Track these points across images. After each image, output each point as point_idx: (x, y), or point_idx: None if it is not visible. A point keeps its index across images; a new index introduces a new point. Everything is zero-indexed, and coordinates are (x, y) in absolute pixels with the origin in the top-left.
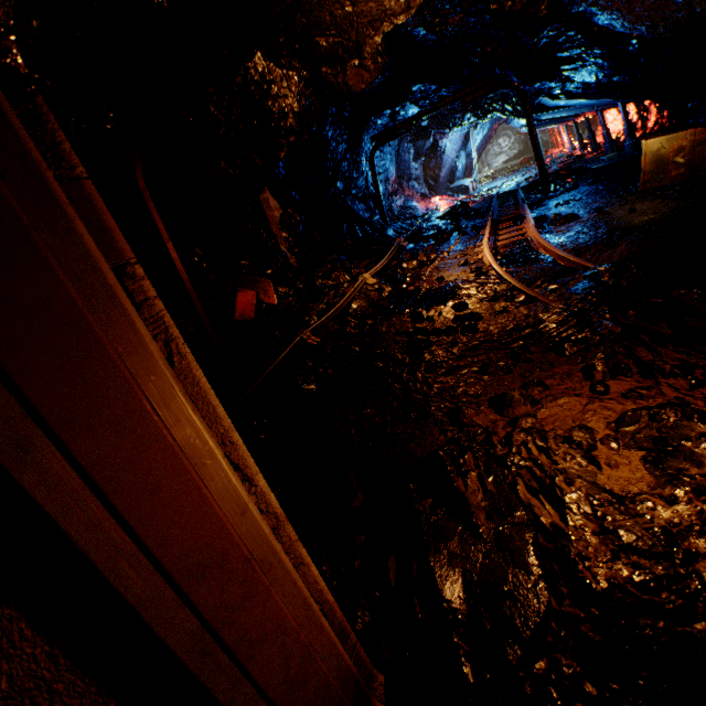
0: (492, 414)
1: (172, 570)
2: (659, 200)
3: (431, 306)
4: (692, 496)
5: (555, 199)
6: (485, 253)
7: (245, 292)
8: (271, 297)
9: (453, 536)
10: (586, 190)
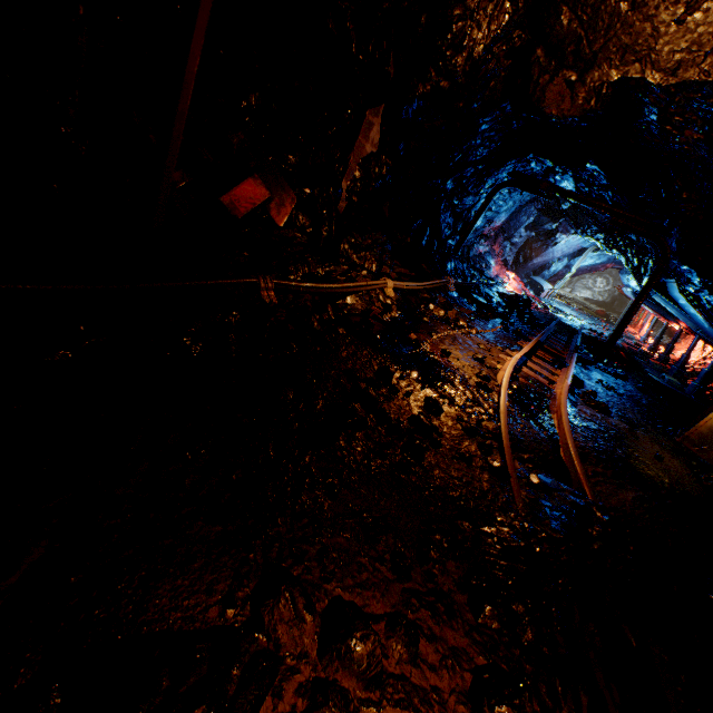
0: (311, 639)
1: None
2: (688, 469)
3: (411, 374)
4: None
5: (601, 372)
6: (507, 370)
7: (258, 185)
8: (282, 215)
9: None
10: (631, 390)
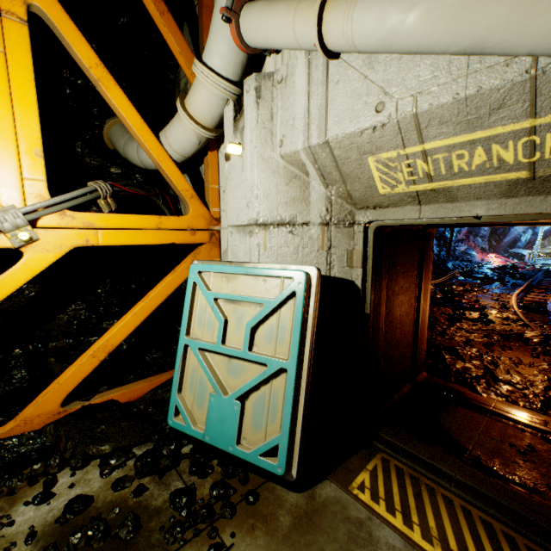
0: (482, 347)
1: (423, 302)
2: None
3: (466, 310)
4: (543, 376)
5: None
6: (512, 298)
7: None
8: None
9: (455, 360)
10: None
